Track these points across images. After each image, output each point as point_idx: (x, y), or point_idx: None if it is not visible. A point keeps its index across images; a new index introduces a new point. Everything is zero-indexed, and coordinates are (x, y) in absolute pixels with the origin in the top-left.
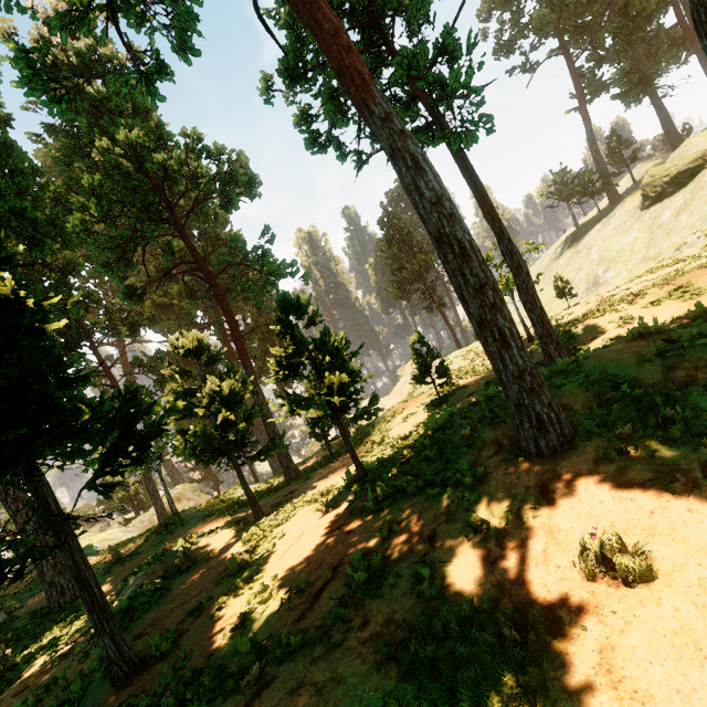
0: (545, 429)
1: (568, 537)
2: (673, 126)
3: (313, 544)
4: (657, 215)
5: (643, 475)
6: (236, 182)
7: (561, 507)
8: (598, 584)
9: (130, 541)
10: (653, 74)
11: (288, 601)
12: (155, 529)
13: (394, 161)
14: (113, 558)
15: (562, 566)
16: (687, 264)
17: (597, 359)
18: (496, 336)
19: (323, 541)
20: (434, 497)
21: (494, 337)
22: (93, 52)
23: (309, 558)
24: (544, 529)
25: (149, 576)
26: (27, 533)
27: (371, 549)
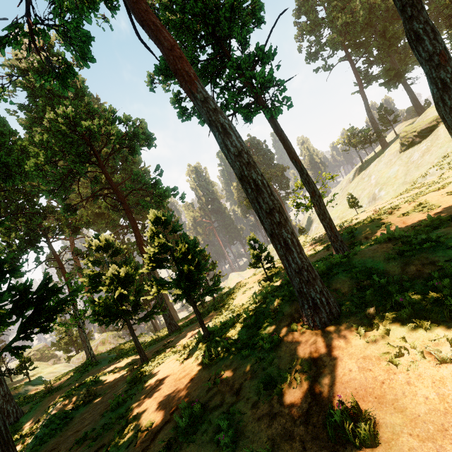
0: (318, 309)
1: (324, 399)
2: (418, 101)
3: (166, 388)
4: (410, 156)
5: (380, 349)
6: (138, 138)
7: (324, 372)
8: (338, 446)
9: (66, 374)
10: (403, 71)
11: (136, 438)
12: (80, 367)
13: (211, 128)
14: (46, 390)
15: (317, 425)
16: (428, 187)
17: (360, 256)
18: (282, 244)
19: (172, 387)
20: (246, 357)
21: (281, 245)
22: None
23: (160, 401)
24: (310, 391)
25: (63, 406)
26: None
27: (199, 397)
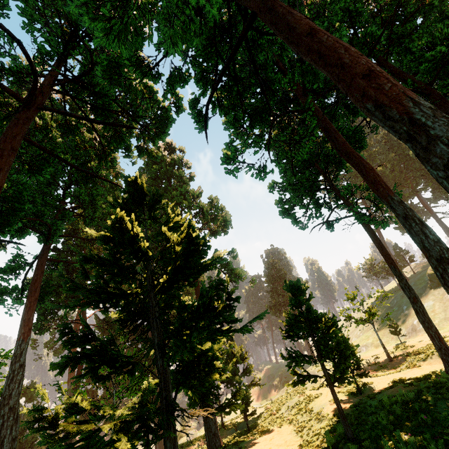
0: None
1: None
2: None
3: None
4: (443, 293)
5: None
6: (226, 224)
7: None
8: None
9: None
10: None
11: None
12: None
13: (406, 220)
14: None
15: None
16: None
17: None
18: None
19: None
20: None
21: None
22: (181, 160)
23: None
24: None
25: None
26: (2, 448)
27: None
